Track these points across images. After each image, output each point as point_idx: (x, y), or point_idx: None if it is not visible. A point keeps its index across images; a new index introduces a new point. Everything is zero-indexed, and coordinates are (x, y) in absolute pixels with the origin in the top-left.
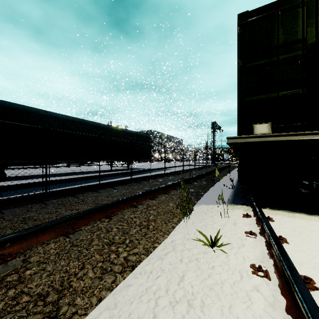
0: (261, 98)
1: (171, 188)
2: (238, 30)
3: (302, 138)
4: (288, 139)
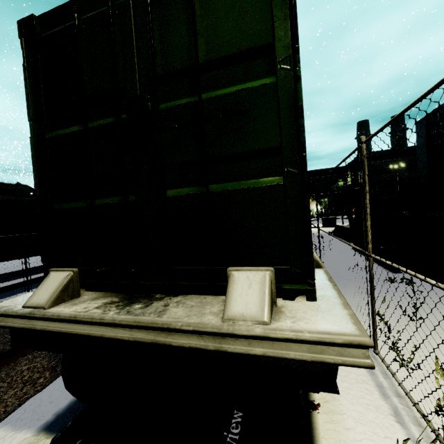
0: (76, 207)
1: (28, 350)
2: (24, 56)
3: (81, 330)
4: (61, 329)
